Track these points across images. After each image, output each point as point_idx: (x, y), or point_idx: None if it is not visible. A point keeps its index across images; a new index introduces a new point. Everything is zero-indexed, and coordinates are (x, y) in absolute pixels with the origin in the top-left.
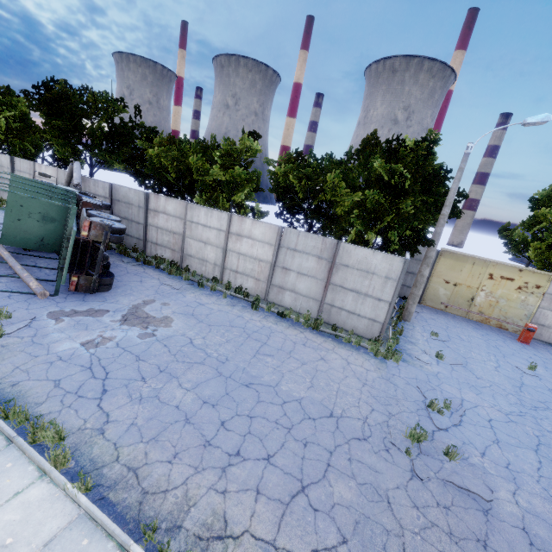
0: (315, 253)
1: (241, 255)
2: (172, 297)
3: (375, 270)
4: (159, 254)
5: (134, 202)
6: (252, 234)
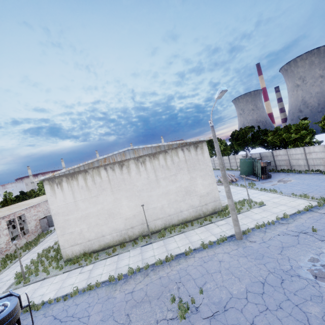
0: None
1: (313, 159)
2: (290, 177)
3: None
4: (282, 168)
5: (268, 155)
6: (314, 151)
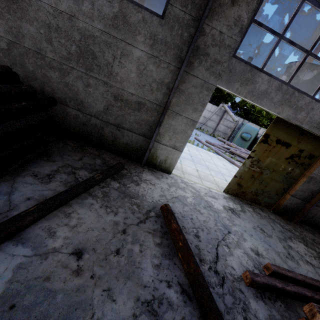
0: None
1: None
2: None
3: None
4: None
5: None
6: None
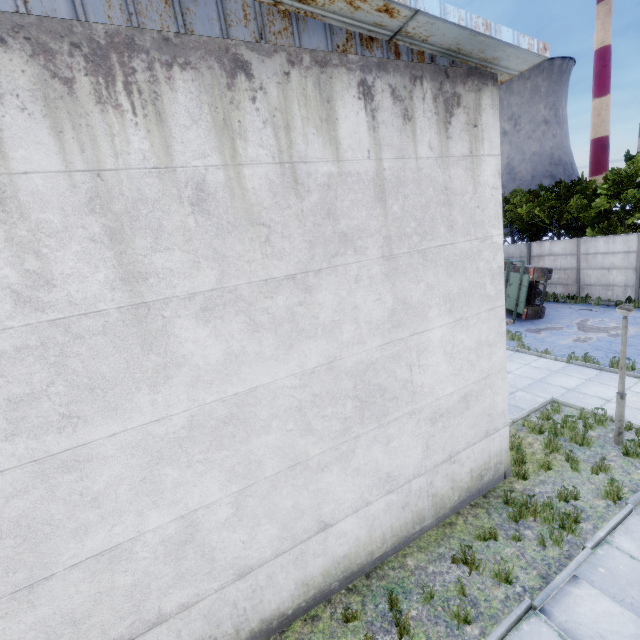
0: None
1: None
2: (600, 316)
3: None
4: (548, 291)
5: (515, 254)
6: None
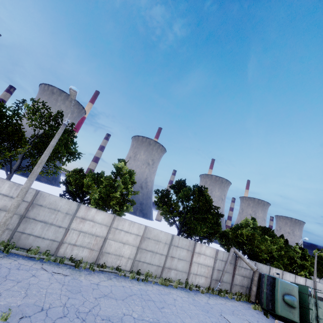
0: (310, 286)
1: None
2: None
3: (322, 289)
4: None
5: (264, 271)
6: (300, 282)
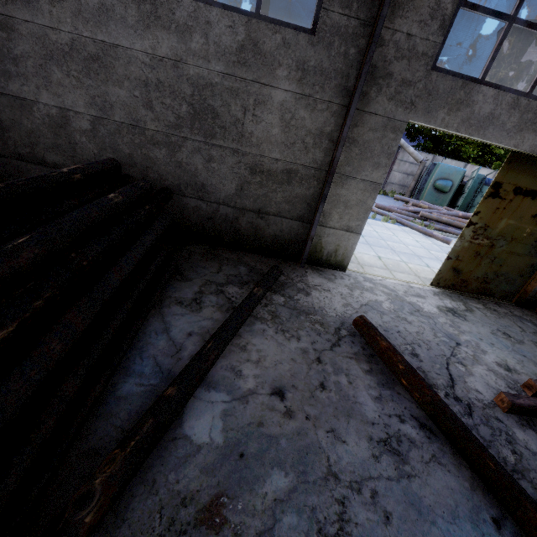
0: None
1: None
2: None
3: None
4: None
5: None
6: None
